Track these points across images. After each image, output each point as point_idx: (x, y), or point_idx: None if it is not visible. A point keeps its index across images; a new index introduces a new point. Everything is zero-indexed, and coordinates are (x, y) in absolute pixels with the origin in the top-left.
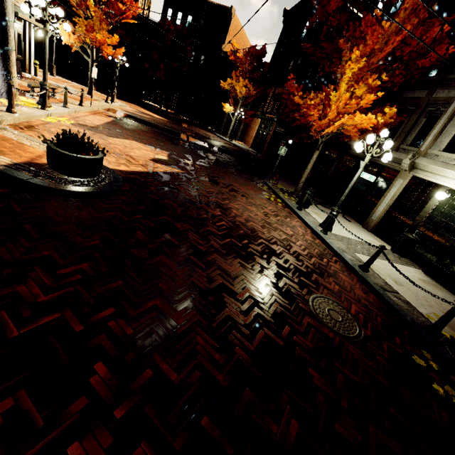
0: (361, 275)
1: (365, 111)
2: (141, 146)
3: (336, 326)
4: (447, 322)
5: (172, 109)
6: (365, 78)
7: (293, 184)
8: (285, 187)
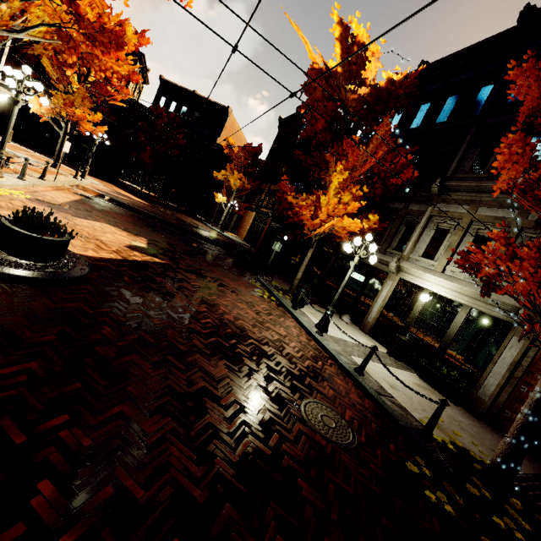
0: (356, 378)
1: (352, 216)
2: (115, 230)
3: (329, 433)
4: (436, 423)
5: (155, 192)
6: (349, 188)
7: (289, 282)
8: (280, 284)
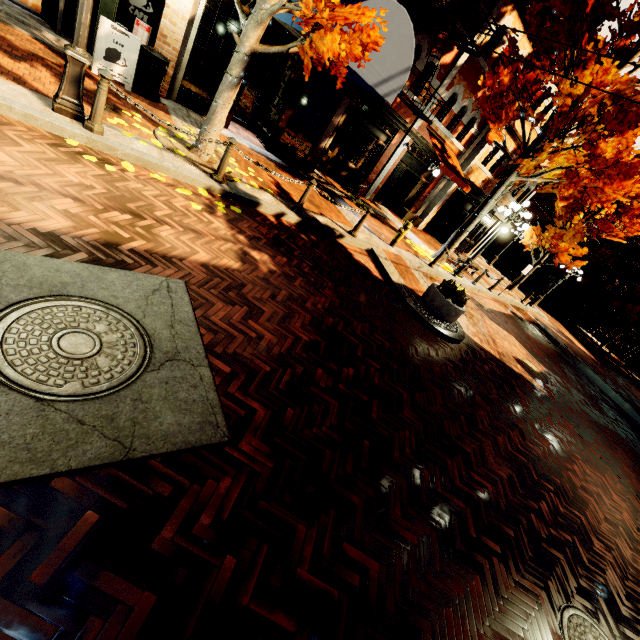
0: None
1: None
2: (517, 344)
3: None
4: None
5: (621, 356)
6: None
7: None
8: None
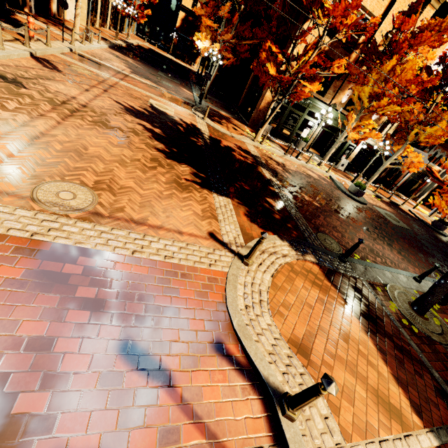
0: None
1: None
2: None
3: None
4: None
5: None
6: None
7: None
8: None
